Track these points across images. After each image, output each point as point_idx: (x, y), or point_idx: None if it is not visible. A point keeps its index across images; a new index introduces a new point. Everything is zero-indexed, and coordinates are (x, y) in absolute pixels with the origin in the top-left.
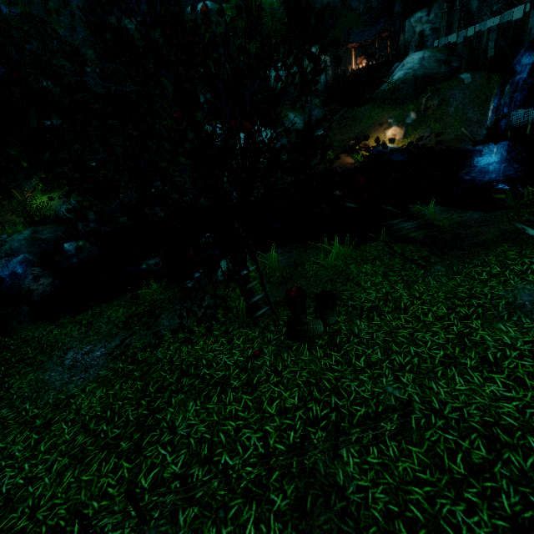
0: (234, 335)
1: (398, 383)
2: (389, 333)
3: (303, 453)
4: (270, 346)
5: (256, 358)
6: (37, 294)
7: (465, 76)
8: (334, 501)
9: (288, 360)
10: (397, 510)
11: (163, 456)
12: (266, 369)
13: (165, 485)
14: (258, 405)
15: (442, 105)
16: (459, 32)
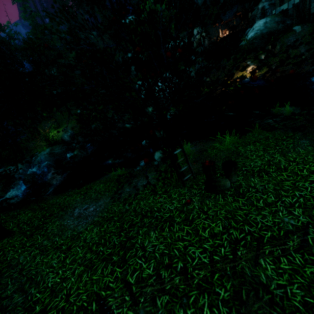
0: (171, 192)
1: (291, 215)
2: (276, 184)
3: (235, 260)
4: (196, 197)
5: (188, 204)
6: (55, 182)
7: (296, 28)
8: (262, 294)
9: (210, 205)
10: (313, 301)
11: (140, 264)
12: (196, 210)
13: (144, 281)
14: (195, 232)
15: (282, 48)
16: (289, 2)
